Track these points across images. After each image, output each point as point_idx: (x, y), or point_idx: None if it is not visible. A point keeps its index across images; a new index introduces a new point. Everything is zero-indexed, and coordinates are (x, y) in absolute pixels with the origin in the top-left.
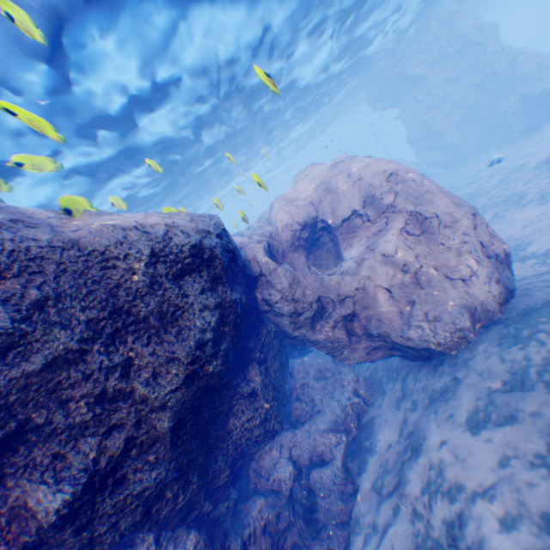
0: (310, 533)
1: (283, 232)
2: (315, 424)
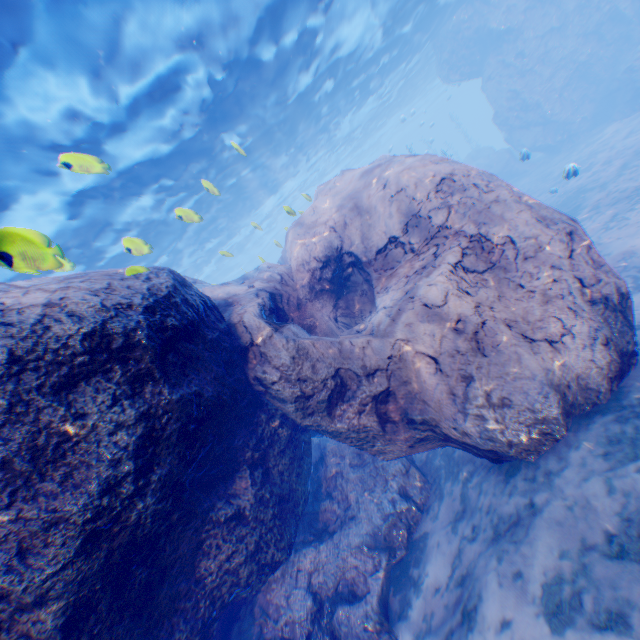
0: None
1: (297, 273)
2: (347, 538)
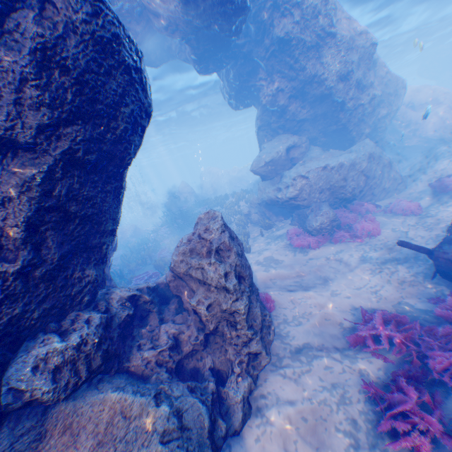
0: None
1: None
2: None
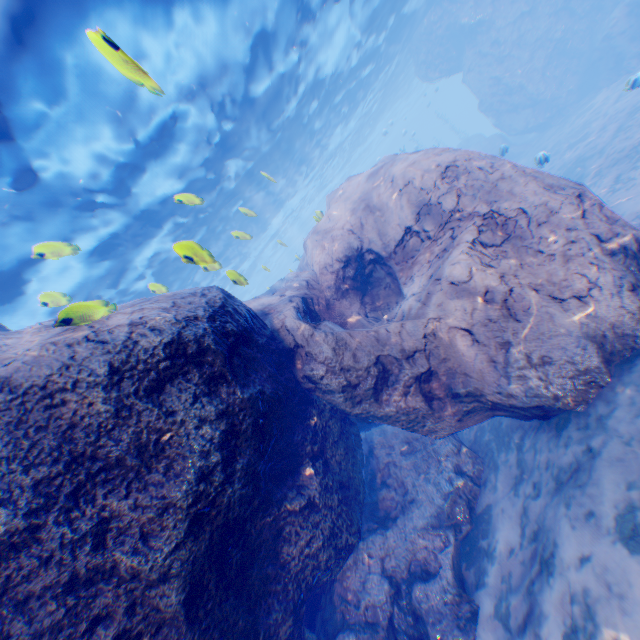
0: None
1: (322, 276)
2: (410, 520)
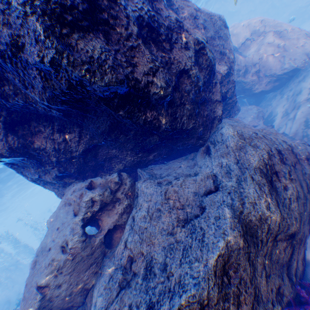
0: None
1: None
2: (245, 121)
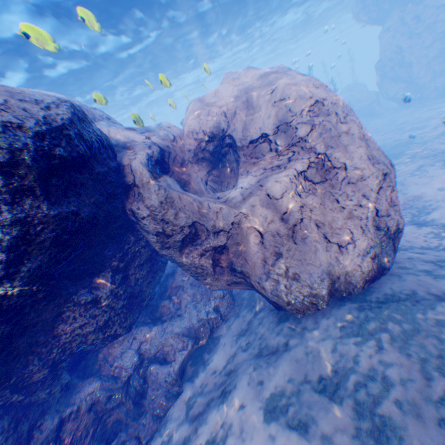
0: (134, 414)
1: (188, 139)
2: (172, 326)
